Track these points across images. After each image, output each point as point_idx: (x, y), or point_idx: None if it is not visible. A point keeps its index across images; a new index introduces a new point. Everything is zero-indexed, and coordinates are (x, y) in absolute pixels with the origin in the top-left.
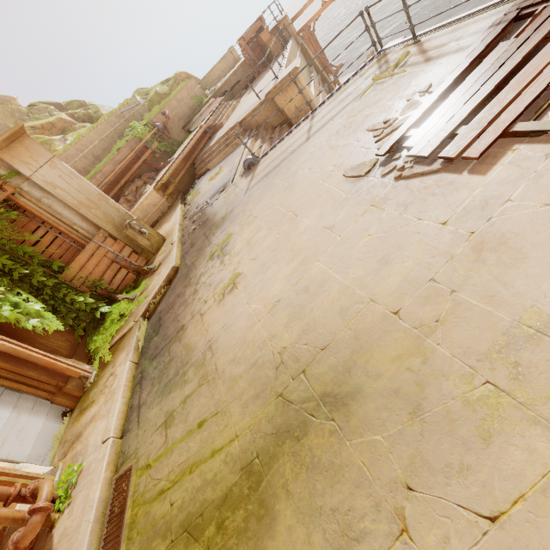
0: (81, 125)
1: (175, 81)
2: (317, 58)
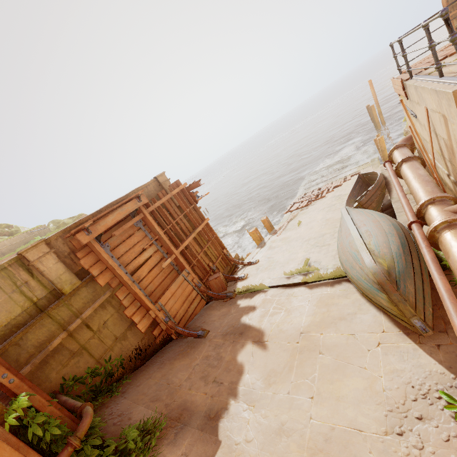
0: (1, 237)
1: (78, 217)
2: None
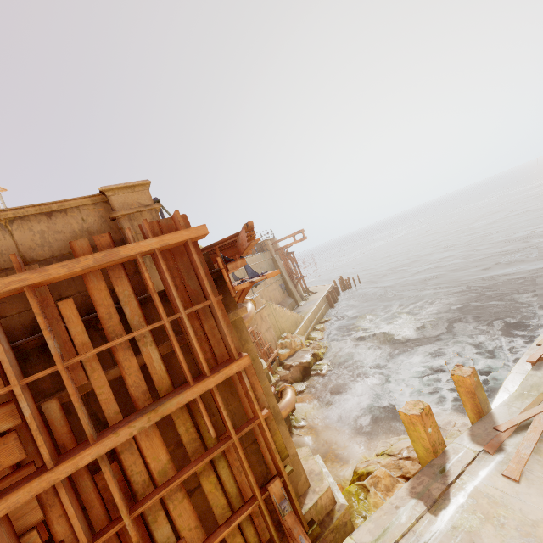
0: None
1: None
2: (286, 267)
